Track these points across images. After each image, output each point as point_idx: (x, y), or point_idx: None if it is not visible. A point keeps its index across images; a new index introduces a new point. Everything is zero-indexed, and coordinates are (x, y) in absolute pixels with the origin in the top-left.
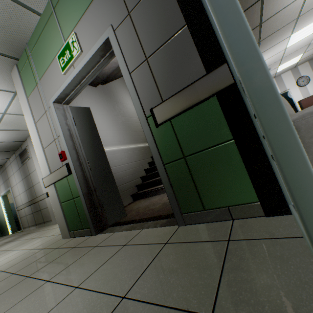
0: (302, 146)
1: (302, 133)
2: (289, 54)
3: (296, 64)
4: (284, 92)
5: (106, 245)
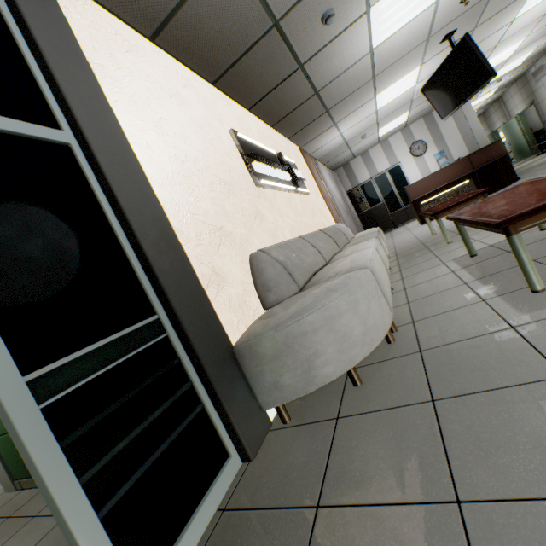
0: (63, 512)
1: (248, 360)
2: (386, 115)
3: (406, 123)
4: (394, 166)
5: (48, 513)
